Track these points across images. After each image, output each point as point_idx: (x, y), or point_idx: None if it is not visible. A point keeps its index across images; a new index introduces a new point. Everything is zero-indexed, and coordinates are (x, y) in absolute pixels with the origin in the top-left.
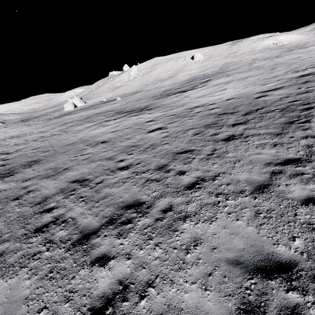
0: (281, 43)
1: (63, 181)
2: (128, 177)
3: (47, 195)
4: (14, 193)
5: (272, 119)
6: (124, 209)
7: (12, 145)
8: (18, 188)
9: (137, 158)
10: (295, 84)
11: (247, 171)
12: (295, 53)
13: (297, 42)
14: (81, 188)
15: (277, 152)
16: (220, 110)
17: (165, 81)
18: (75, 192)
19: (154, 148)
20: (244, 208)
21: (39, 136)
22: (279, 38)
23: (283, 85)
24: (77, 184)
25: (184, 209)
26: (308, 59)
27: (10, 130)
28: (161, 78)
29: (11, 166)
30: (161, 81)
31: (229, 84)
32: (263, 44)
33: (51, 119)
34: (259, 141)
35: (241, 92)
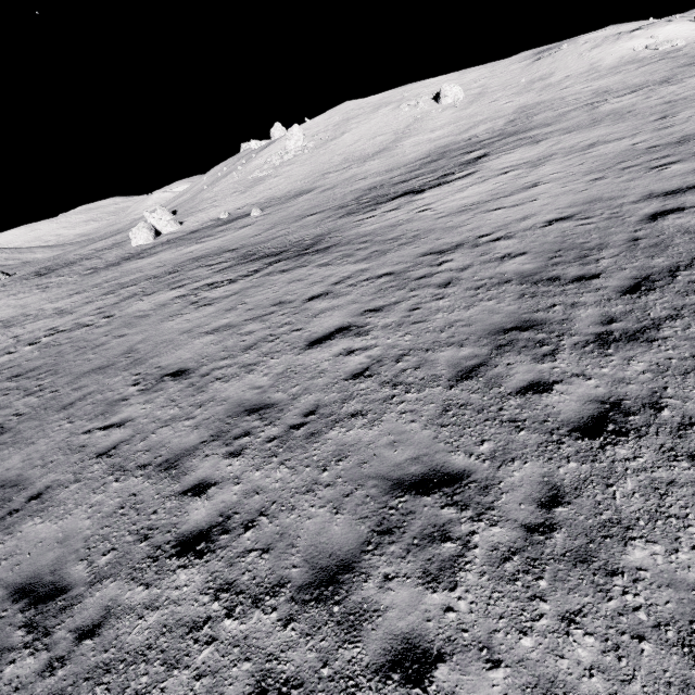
0: (669, 43)
1: None
2: (194, 621)
3: None
4: None
5: None
6: None
7: None
8: None
9: (253, 487)
10: None
11: None
12: None
13: None
14: (19, 656)
15: None
16: (533, 264)
17: (370, 161)
18: None
19: (318, 436)
20: None
21: (49, 326)
22: (662, 31)
23: None
24: (19, 617)
25: None
26: None
27: (3, 301)
28: (361, 153)
29: None
30: (359, 162)
31: (544, 167)
32: (618, 49)
33: (98, 270)
34: None
35: (590, 196)
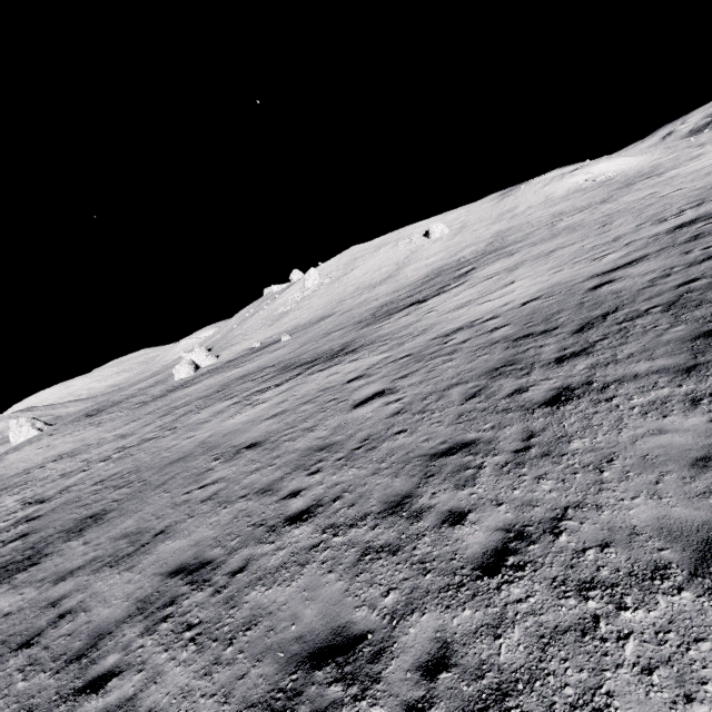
0: (603, 176)
1: (149, 574)
2: (312, 545)
3: (104, 624)
4: (25, 623)
5: (654, 332)
6: (304, 667)
7: (54, 477)
8: (40, 605)
9: (333, 483)
10: (672, 246)
11: (646, 493)
12: (641, 189)
13: (635, 169)
14: (191, 594)
15: (711, 422)
16: (514, 329)
17: (379, 287)
18: (174, 610)
19: (374, 449)
20: (694, 641)
21: (116, 446)
22: (594, 168)
23: (644, 253)
24: (181, 581)
25: (491, 659)
26: (676, 193)
27: (59, 440)
28: (370, 282)
29: (40, 537)
30: (369, 288)
31: (518, 270)
32: (564, 184)
33: (147, 403)
34: (643, 397)
35: (552, 283)
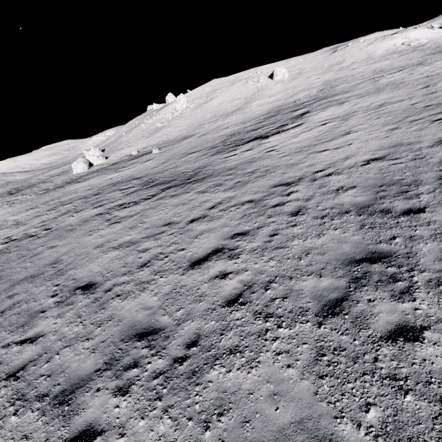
0: (417, 41)
1: None
2: None
3: None
4: None
5: None
6: None
7: None
8: None
9: None
10: None
11: None
12: None
13: None
14: None
15: None
16: (364, 197)
17: (230, 116)
18: None
19: (199, 376)
20: None
21: (7, 235)
22: (411, 34)
23: None
24: None
25: None
26: None
27: None
28: (224, 111)
29: None
30: (223, 117)
31: (351, 120)
32: (385, 45)
33: (49, 191)
34: None
35: (393, 141)
